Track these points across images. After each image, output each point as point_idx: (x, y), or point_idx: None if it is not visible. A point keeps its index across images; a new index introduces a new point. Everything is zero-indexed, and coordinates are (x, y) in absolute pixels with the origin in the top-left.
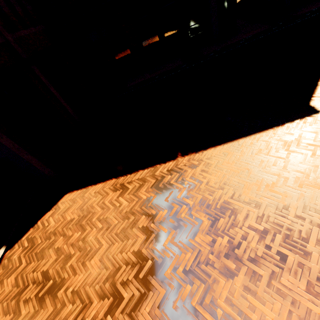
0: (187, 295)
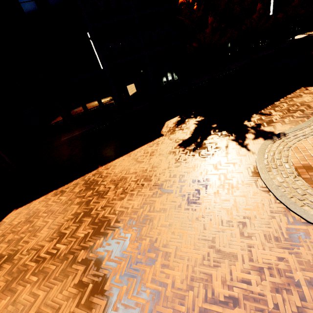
0: (103, 214)
